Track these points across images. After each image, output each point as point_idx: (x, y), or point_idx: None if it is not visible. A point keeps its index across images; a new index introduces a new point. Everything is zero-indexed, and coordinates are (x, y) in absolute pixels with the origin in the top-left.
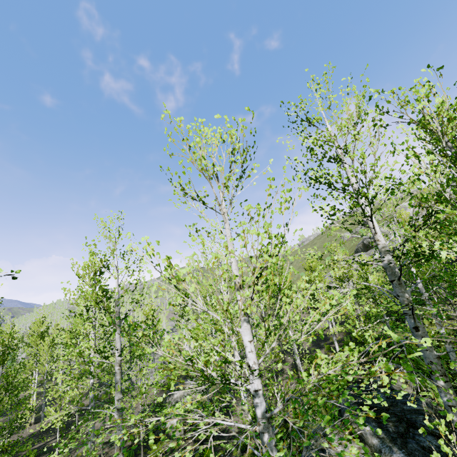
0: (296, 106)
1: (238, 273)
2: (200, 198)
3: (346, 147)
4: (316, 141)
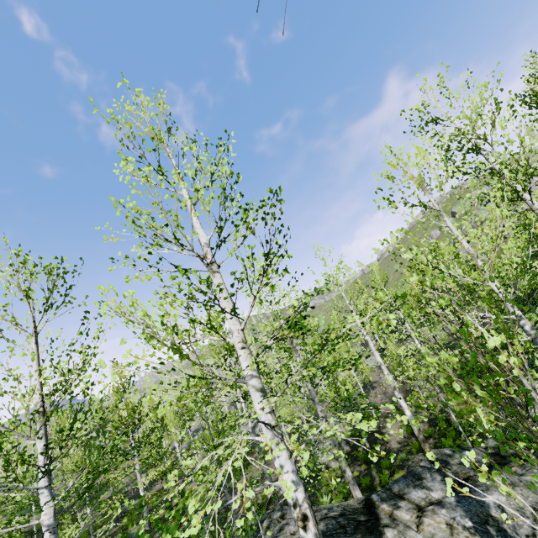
0: (420, 111)
1: (470, 248)
2: (422, 204)
3: (485, 136)
4: (453, 138)
